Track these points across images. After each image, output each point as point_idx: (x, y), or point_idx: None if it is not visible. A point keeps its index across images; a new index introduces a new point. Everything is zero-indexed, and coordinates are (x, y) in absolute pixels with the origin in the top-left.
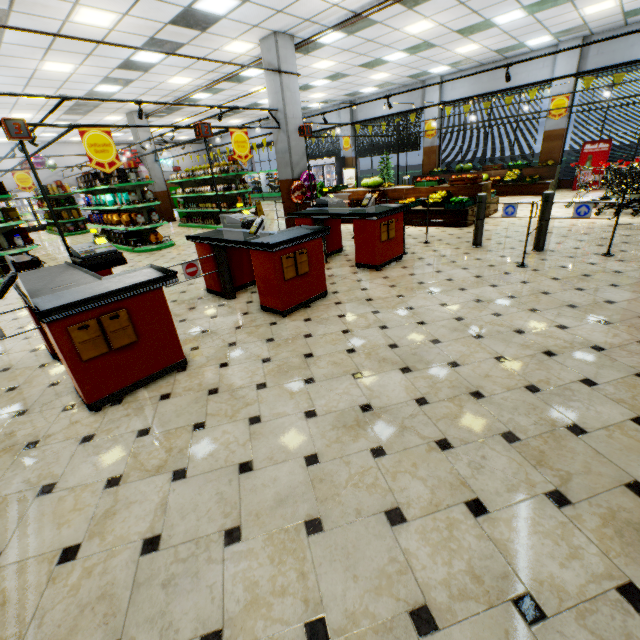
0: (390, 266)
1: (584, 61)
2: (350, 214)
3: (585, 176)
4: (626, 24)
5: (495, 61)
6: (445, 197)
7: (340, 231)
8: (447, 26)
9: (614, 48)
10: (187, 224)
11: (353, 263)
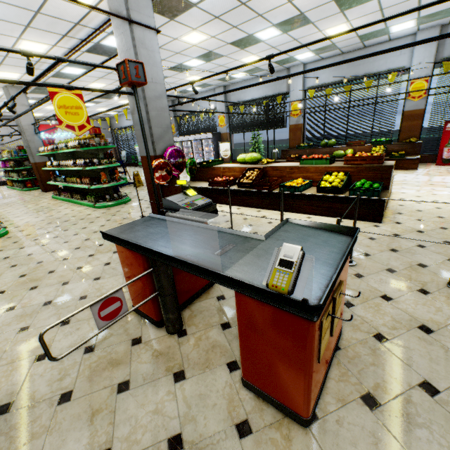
0: (328, 384)
1: (441, 48)
2: (225, 277)
3: (449, 152)
4: None
5: (354, 50)
6: (345, 180)
7: None
8: None
9: None
10: (58, 196)
11: (235, 345)
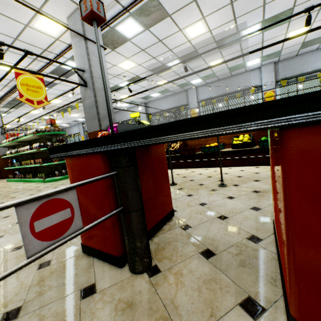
0: None
1: (277, 74)
2: (270, 104)
3: None
4: (296, 55)
5: (225, 78)
6: (251, 138)
7: (167, 179)
8: (213, 34)
9: (292, 67)
10: (12, 179)
11: (235, 274)
